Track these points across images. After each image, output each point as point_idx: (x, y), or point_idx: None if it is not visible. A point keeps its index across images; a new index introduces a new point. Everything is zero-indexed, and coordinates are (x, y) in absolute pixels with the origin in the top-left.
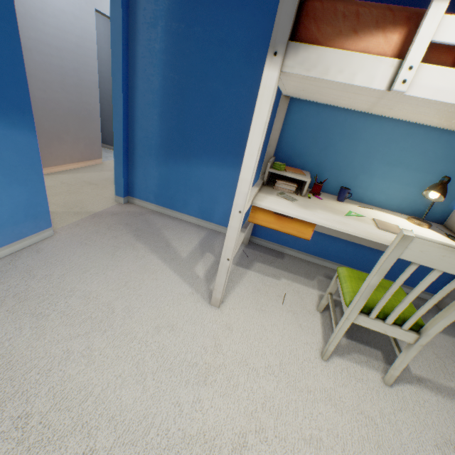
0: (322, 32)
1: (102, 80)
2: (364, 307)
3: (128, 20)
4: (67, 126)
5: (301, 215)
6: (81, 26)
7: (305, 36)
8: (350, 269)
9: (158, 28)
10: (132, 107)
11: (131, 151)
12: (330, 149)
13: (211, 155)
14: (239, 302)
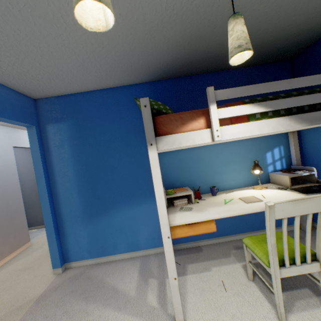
0: (169, 128)
1: (21, 183)
2: (278, 261)
3: (43, 148)
4: None
5: (203, 218)
6: (4, 159)
7: (161, 132)
8: (250, 237)
9: (65, 145)
10: (55, 195)
11: (61, 226)
12: (192, 169)
13: (122, 202)
14: (197, 311)
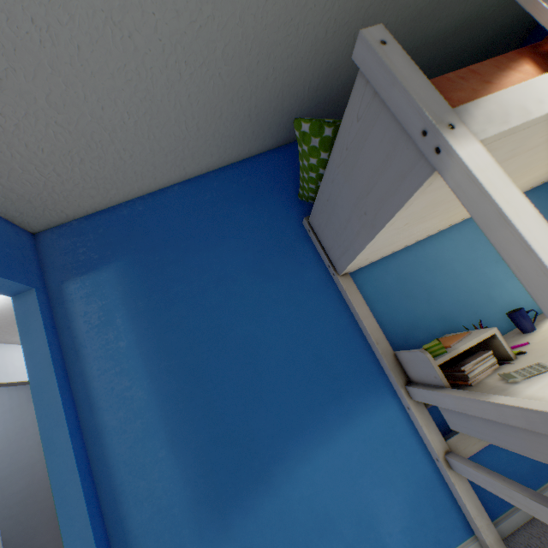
0: (455, 100)
1: None
2: None
3: (58, 342)
4: None
5: None
6: None
7: None
8: None
9: (117, 320)
10: (103, 473)
11: None
12: (435, 292)
13: (300, 432)
14: None
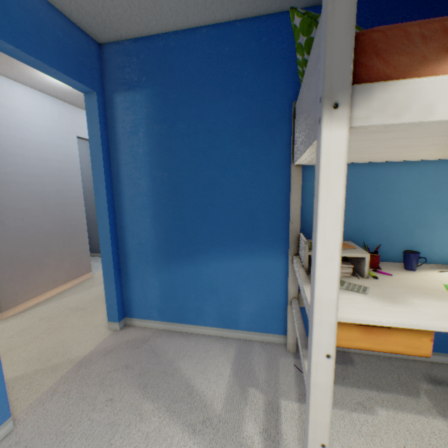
0: (393, 65)
1: (89, 193)
2: None
3: (107, 134)
4: (49, 249)
5: (406, 321)
6: (63, 152)
7: (367, 77)
8: None
9: (140, 133)
10: (120, 215)
11: (123, 263)
12: (367, 209)
13: (221, 246)
14: None
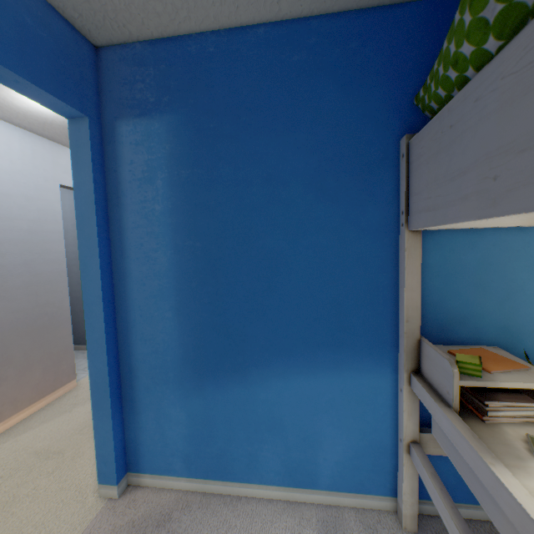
0: None
1: (76, 262)
2: None
3: (104, 182)
4: (7, 353)
5: None
6: (37, 207)
7: None
8: None
9: (157, 181)
10: (122, 307)
11: (127, 383)
12: (518, 296)
13: (287, 355)
14: None
